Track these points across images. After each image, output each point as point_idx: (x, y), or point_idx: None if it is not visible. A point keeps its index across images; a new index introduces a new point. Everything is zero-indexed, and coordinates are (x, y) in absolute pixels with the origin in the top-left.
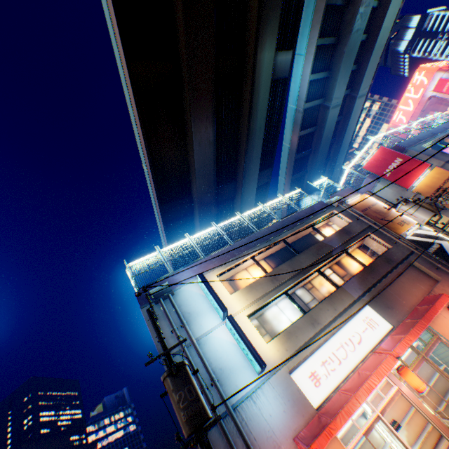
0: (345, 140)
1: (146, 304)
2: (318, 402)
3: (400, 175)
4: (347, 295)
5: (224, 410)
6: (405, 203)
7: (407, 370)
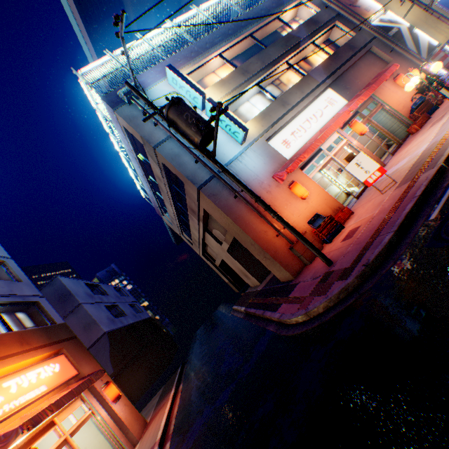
0: None
1: (119, 107)
2: (289, 157)
3: None
4: (313, 81)
5: (218, 170)
6: None
7: (356, 122)
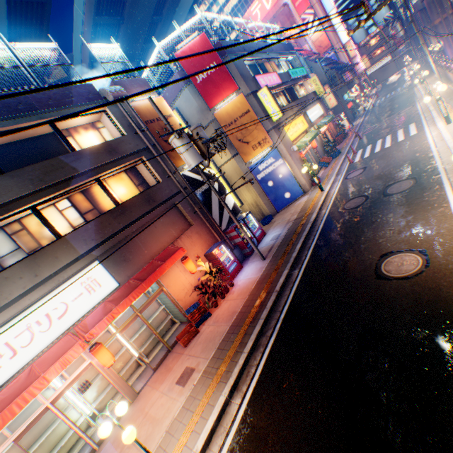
0: (186, 0)
1: None
2: None
3: (210, 88)
4: (70, 250)
5: None
6: (181, 136)
7: (100, 350)
